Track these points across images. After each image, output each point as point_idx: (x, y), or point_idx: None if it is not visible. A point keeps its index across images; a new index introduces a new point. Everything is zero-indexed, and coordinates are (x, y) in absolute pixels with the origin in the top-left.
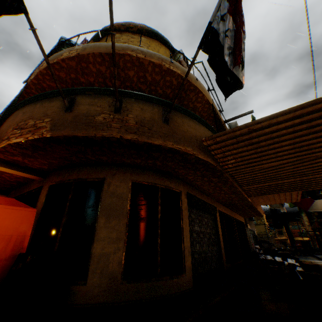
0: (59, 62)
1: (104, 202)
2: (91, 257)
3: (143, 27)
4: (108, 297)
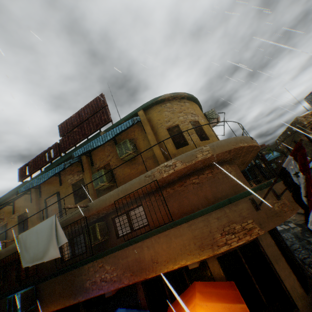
0: (195, 162)
1: (267, 253)
2: (288, 292)
3: (186, 95)
4: (309, 308)
